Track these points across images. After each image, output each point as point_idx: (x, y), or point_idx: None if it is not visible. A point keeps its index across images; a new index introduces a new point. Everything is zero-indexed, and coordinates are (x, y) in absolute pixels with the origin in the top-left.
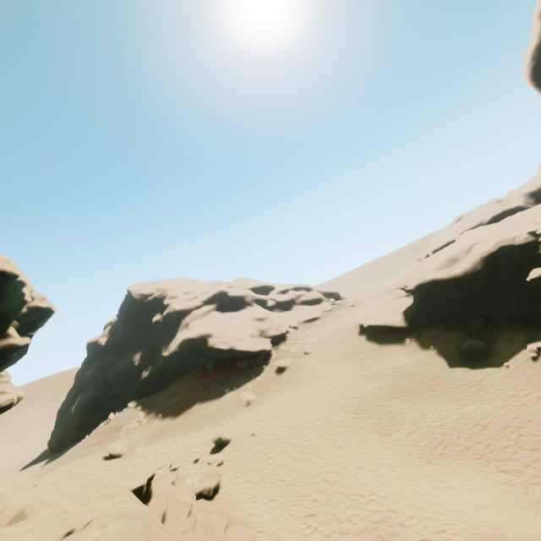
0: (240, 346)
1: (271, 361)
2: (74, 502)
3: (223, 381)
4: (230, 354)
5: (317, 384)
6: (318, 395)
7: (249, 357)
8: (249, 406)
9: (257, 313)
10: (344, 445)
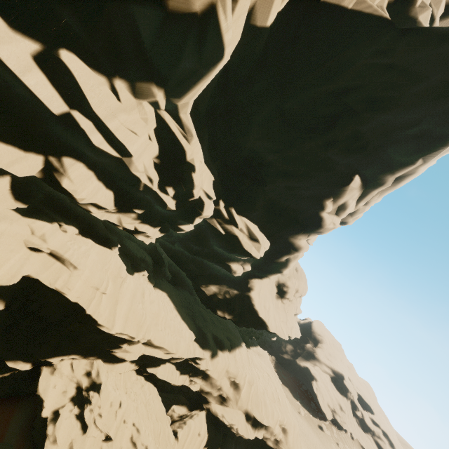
0: (320, 399)
1: (322, 421)
2: (274, 371)
3: (301, 397)
4: (314, 395)
5: (323, 446)
6: (318, 444)
7: (318, 408)
8: (299, 413)
9: (343, 404)
10: (306, 448)
